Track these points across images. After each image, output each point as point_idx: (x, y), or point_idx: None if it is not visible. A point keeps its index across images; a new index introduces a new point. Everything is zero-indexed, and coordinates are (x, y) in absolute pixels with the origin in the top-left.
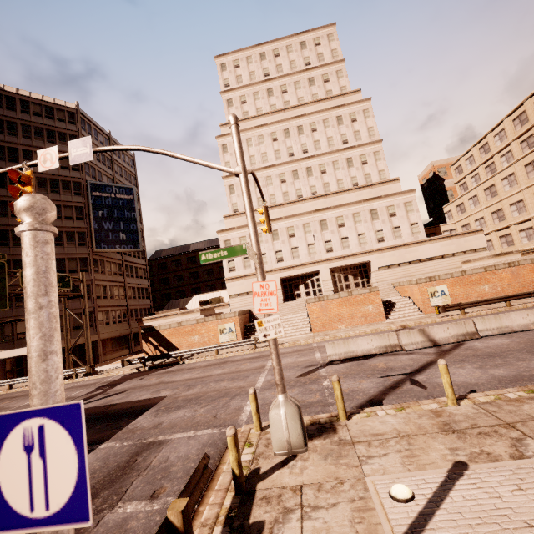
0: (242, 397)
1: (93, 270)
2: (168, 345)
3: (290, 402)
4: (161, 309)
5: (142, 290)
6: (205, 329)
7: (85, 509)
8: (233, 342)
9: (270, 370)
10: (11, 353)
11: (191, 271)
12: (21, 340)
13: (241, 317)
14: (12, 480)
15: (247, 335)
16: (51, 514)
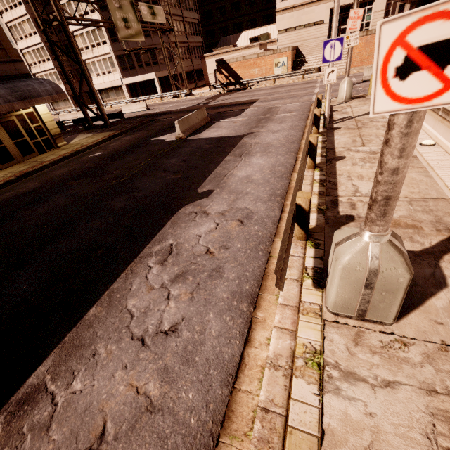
0: (308, 96)
1: (161, 2)
2: (235, 76)
3: (350, 80)
4: (207, 48)
5: (194, 26)
6: (264, 63)
7: (341, 58)
8: (287, 73)
9: (321, 87)
10: (131, 80)
11: (233, 1)
12: (132, 71)
13: (292, 52)
14: (327, 54)
15: (294, 69)
16: (334, 60)
